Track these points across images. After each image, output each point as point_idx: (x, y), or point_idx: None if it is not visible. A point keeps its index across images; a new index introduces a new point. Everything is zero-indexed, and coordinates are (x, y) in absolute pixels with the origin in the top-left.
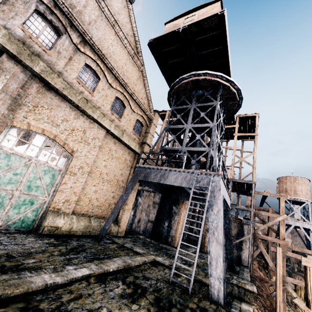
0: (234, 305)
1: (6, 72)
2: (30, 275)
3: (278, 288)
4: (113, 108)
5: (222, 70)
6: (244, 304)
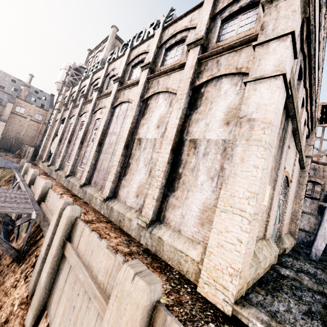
0: None
1: (288, 134)
2: None
3: None
4: None
5: None
6: None
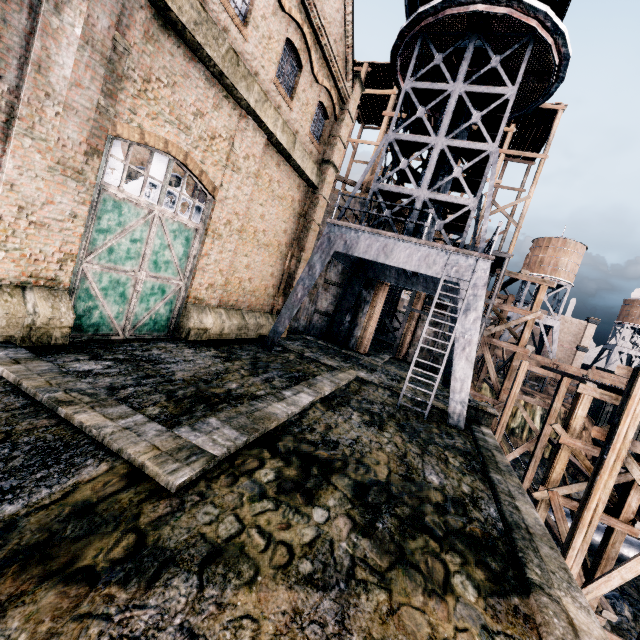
0: (475, 429)
1: None
2: (262, 405)
3: (507, 408)
4: (279, 72)
5: None
6: (483, 427)
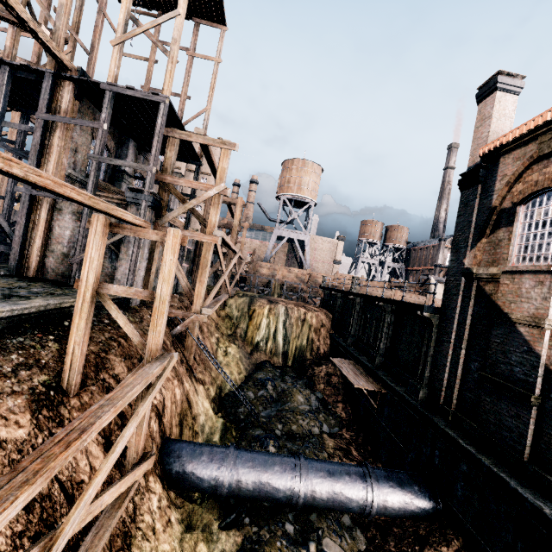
0: None
1: None
2: None
3: (77, 315)
4: None
5: None
6: None
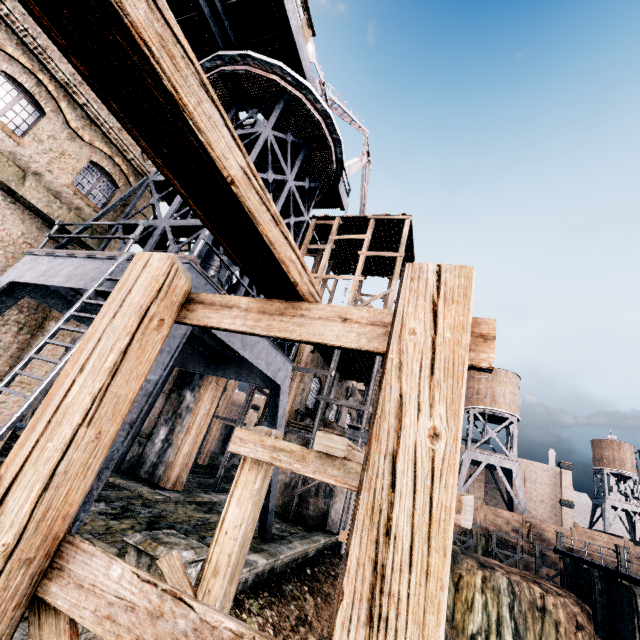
0: None
1: None
2: None
3: None
4: None
5: (290, 63)
6: None
